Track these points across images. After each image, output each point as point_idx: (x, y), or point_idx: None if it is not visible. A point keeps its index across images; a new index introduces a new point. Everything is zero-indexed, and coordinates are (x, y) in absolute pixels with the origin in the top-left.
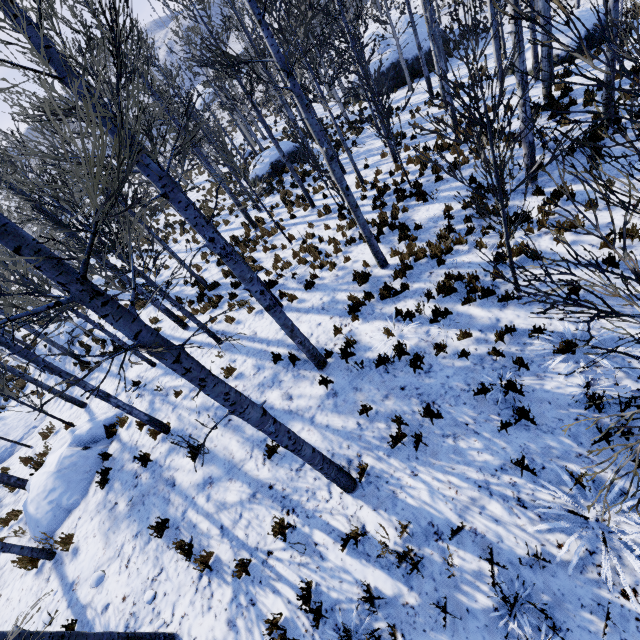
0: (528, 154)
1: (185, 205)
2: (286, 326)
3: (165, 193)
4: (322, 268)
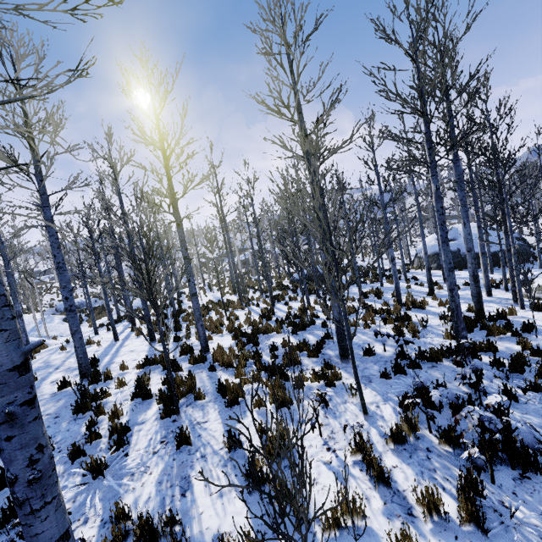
0: (336, 329)
1: (51, 235)
2: (71, 328)
3: (46, 226)
4: None
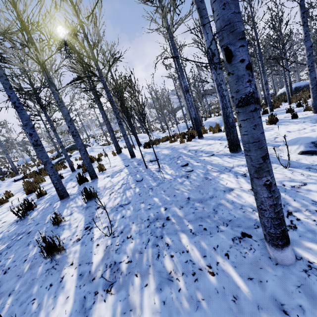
0: None
1: None
2: None
3: None
4: None
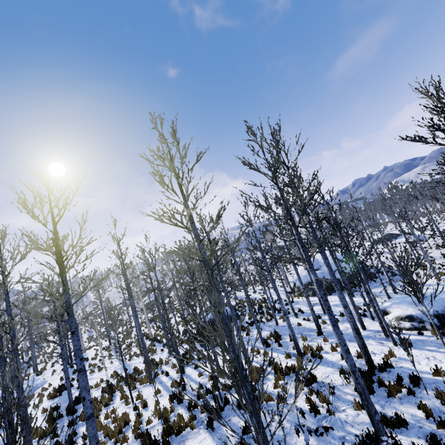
0: (257, 440)
1: None
2: None
3: None
4: None
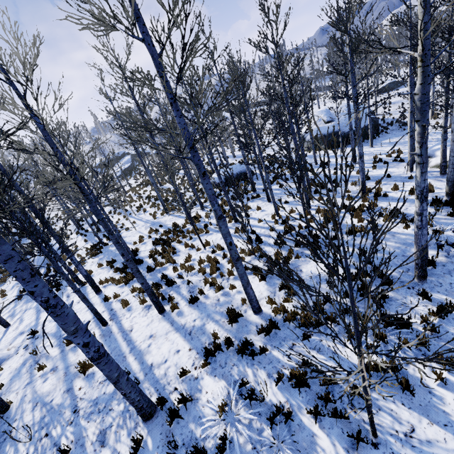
0: (419, 255)
1: (5, 258)
2: (110, 377)
3: None
4: (212, 285)
